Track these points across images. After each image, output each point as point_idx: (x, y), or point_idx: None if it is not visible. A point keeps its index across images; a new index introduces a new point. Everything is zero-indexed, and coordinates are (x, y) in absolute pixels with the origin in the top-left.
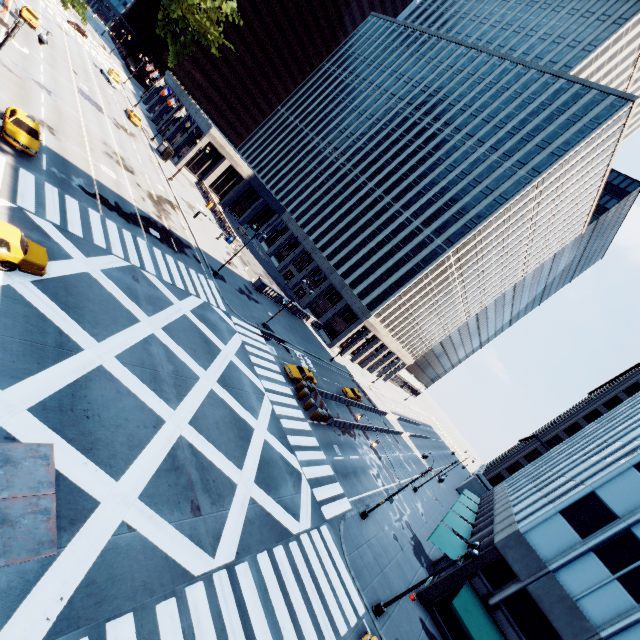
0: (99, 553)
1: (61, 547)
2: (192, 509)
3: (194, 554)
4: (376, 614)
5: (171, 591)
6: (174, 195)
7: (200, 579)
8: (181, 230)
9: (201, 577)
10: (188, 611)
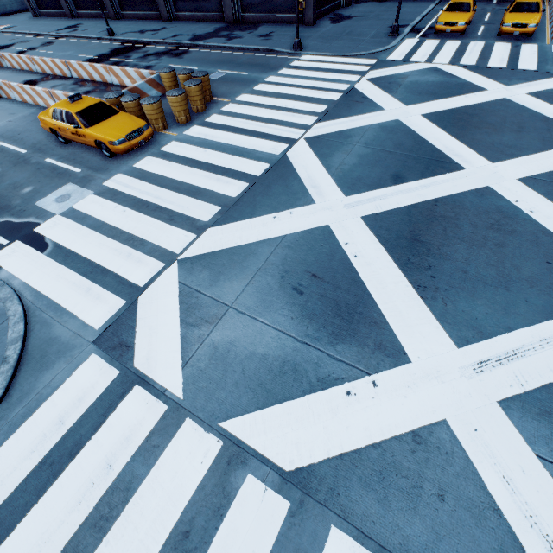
0: None
1: None
2: None
3: None
4: (398, 34)
5: None
6: None
7: None
8: None
9: None
10: None
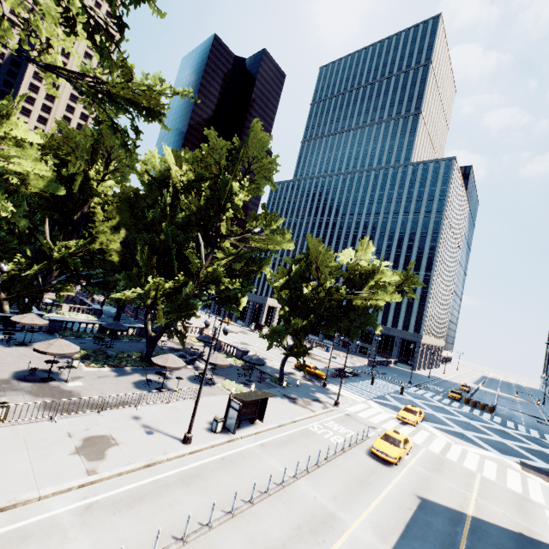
0: None
1: None
2: None
3: None
4: None
5: None
6: None
7: None
8: (334, 364)
9: None
10: None
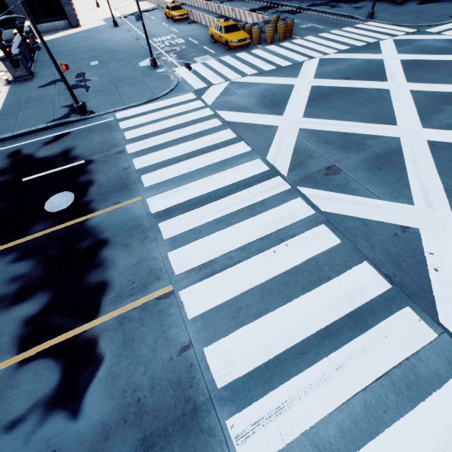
0: None
1: None
2: None
3: None
4: None
5: None
6: None
7: None
8: None
9: None
10: None
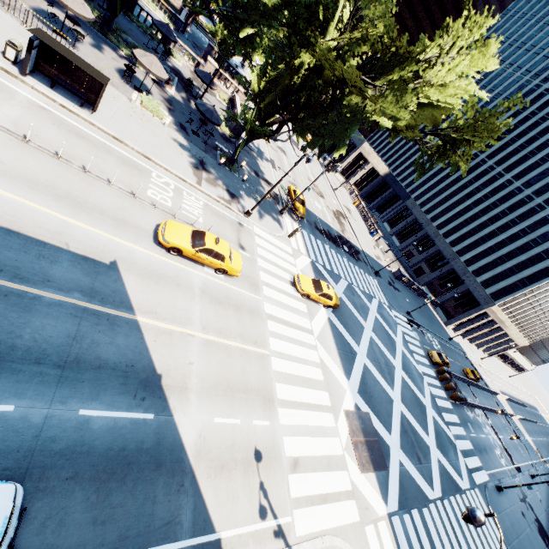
0: (398, 474)
1: (388, 467)
2: (417, 459)
3: (426, 486)
4: None
5: (424, 504)
6: (340, 204)
7: (432, 502)
8: (352, 238)
9: (432, 501)
10: (433, 517)
